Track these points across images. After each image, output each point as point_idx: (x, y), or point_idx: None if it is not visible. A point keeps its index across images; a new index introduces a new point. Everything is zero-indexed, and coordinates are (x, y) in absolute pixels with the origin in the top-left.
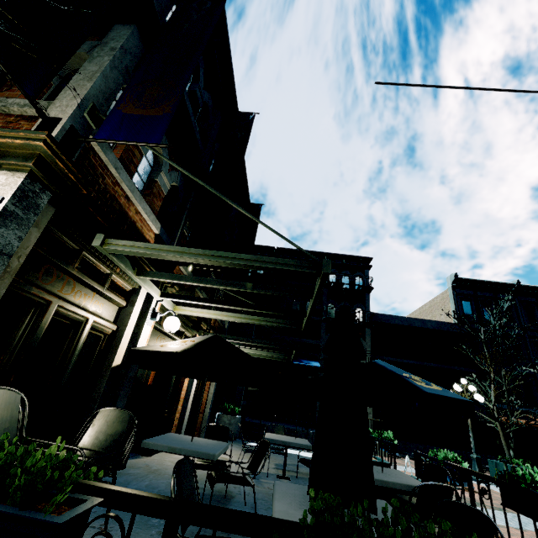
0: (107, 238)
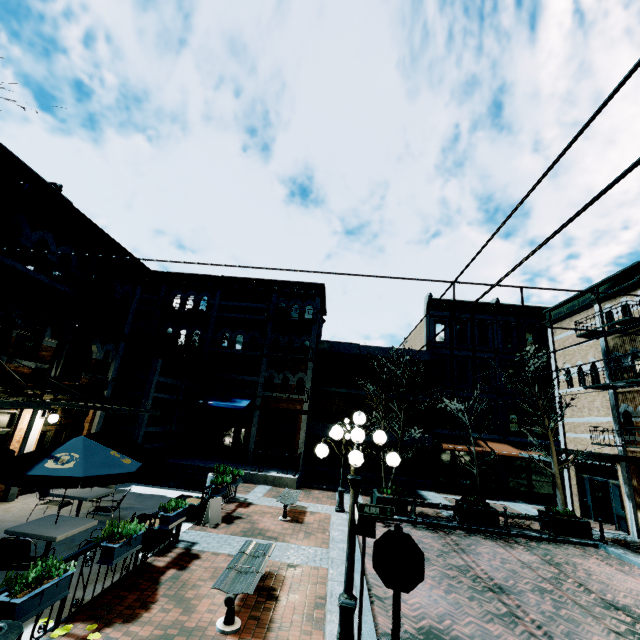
0: None
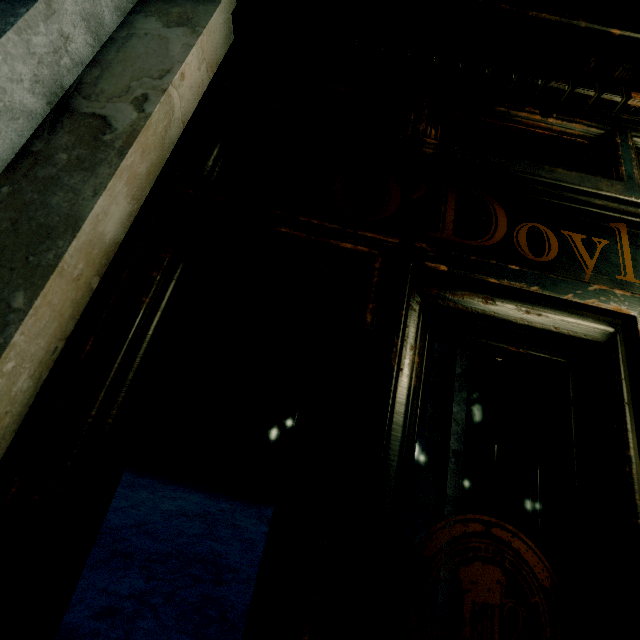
0: None
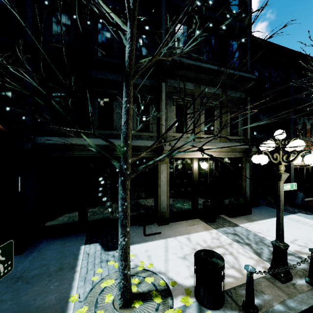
0: None
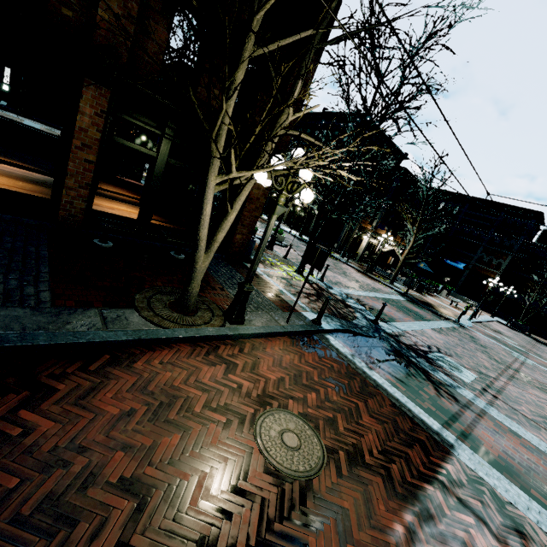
0: (377, 235)
